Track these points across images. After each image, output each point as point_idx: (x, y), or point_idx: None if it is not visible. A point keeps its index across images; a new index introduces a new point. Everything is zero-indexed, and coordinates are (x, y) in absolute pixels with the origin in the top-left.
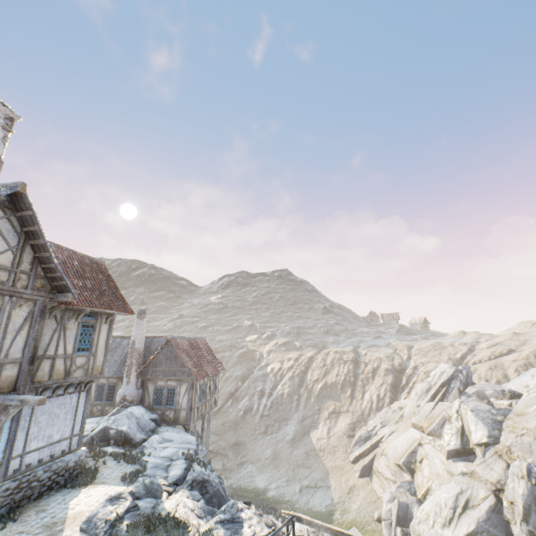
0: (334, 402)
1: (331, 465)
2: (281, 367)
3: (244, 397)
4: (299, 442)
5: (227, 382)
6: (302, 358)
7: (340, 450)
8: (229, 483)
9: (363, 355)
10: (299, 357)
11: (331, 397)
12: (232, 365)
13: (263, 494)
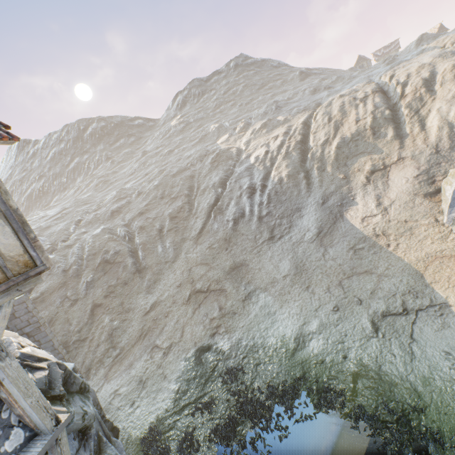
0: (369, 157)
1: (416, 257)
2: (268, 150)
3: (228, 204)
4: (331, 236)
5: (203, 195)
6: (293, 128)
7: (422, 225)
8: (234, 340)
9: (385, 83)
10: (288, 129)
11: (359, 153)
12: (205, 175)
13: (299, 351)
